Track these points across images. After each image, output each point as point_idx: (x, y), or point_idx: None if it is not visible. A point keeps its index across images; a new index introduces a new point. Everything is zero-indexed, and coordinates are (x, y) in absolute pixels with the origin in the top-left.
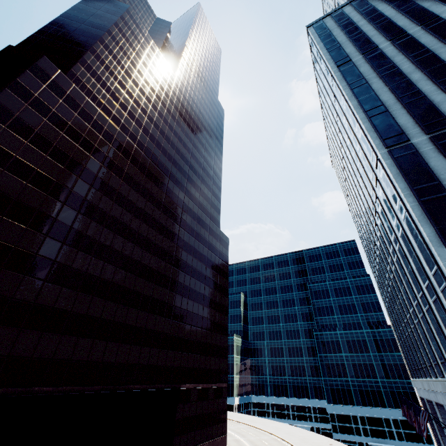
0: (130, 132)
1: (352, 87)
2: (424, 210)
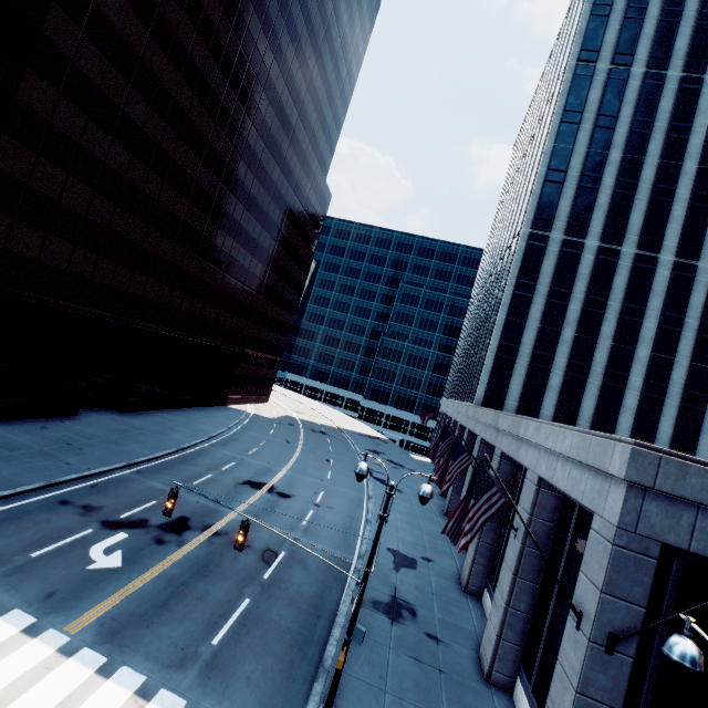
0: None
1: (564, 119)
2: (510, 302)
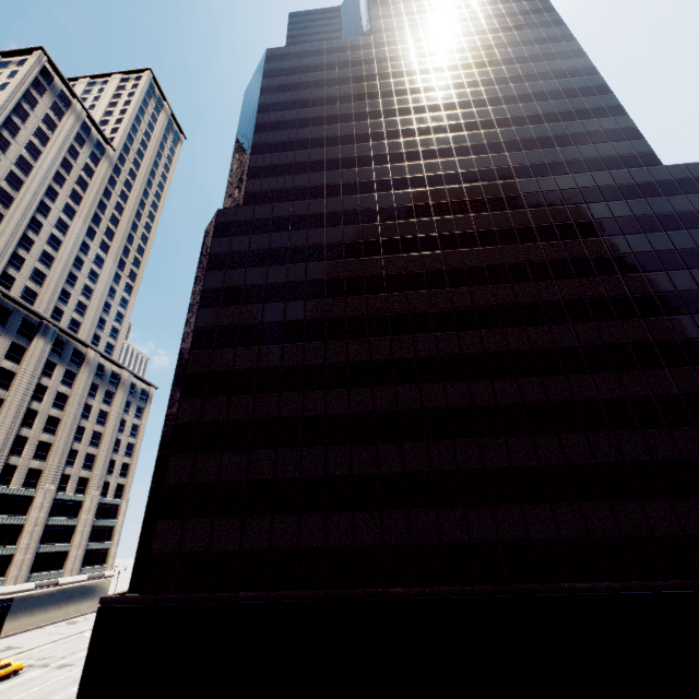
0: (342, 186)
1: None
2: None
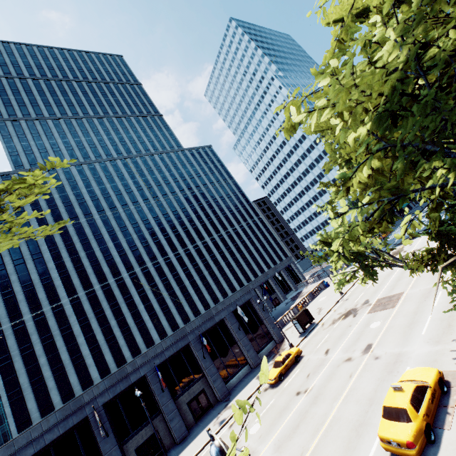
0: None
1: None
2: (0, 372)
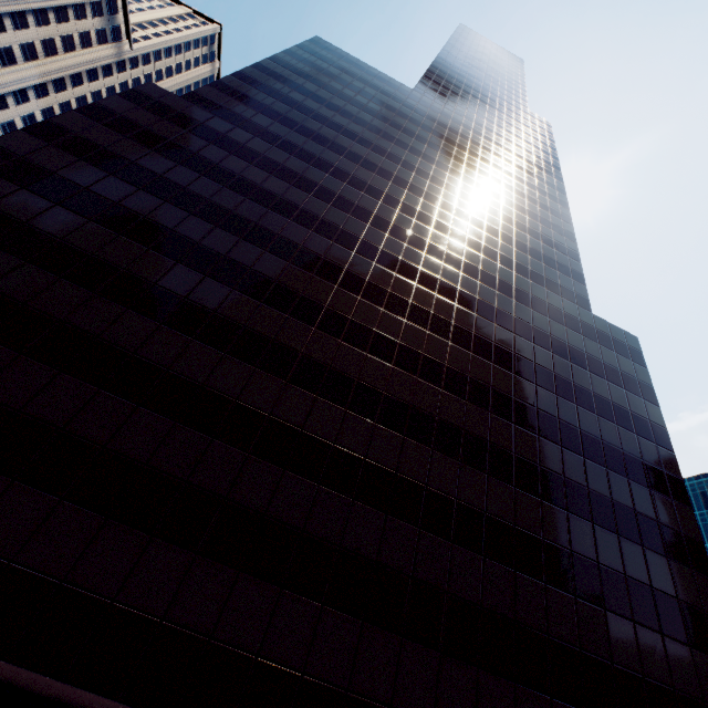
0: (300, 150)
1: None
2: None
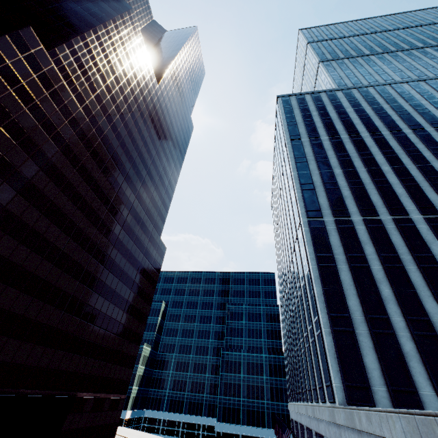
0: (98, 125)
1: (297, 161)
2: (319, 273)
